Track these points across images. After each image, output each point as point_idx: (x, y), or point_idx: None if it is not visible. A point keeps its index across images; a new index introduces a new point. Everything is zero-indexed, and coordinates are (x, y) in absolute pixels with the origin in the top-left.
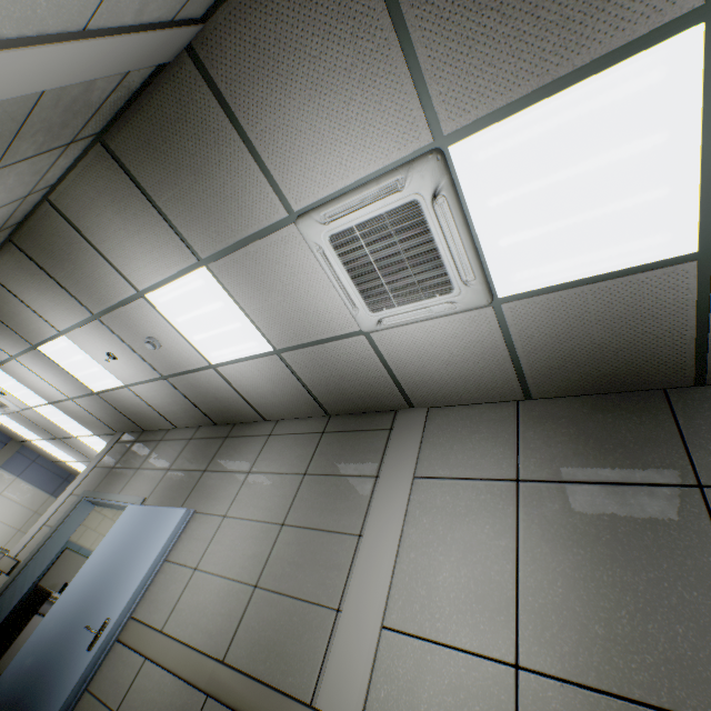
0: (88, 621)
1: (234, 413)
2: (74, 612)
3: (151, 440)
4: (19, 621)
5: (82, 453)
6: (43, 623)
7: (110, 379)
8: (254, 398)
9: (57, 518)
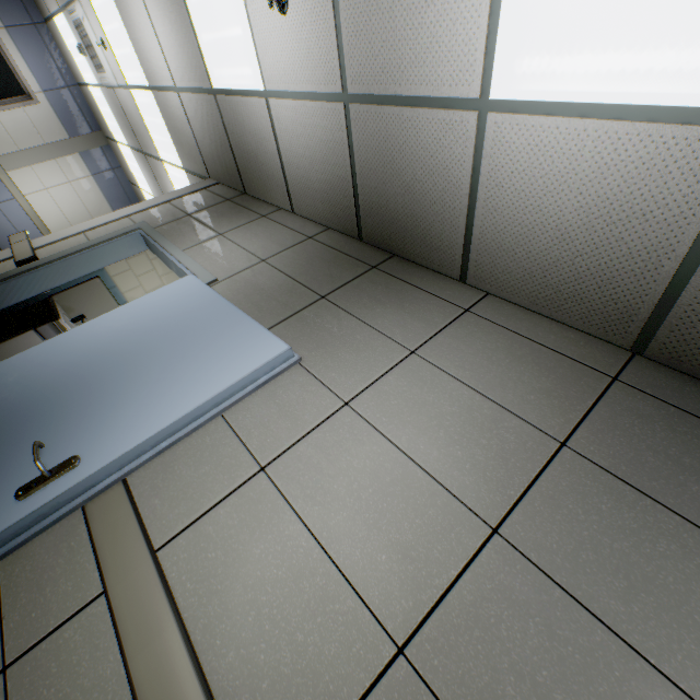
0: (50, 426)
1: (413, 237)
2: (44, 387)
3: (250, 209)
4: (13, 325)
5: (160, 188)
6: (5, 366)
7: (248, 66)
8: (495, 228)
9: (99, 233)
